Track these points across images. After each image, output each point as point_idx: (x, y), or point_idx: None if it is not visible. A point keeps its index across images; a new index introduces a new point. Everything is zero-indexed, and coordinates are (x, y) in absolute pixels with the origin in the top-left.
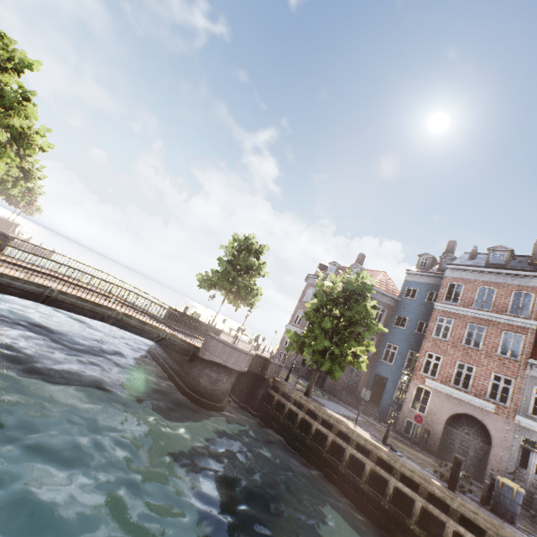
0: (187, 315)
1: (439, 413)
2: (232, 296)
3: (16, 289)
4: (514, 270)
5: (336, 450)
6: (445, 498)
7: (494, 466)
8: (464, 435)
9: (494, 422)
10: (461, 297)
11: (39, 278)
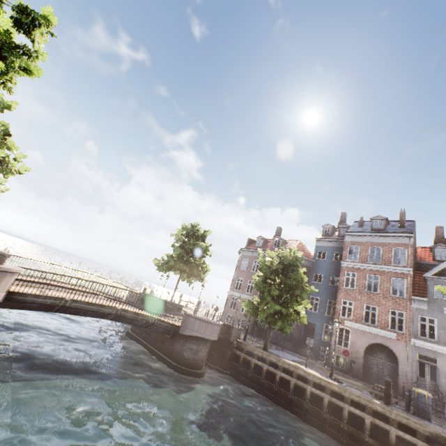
0: (154, 297)
1: (358, 345)
2: (185, 274)
3: (34, 303)
4: (391, 233)
5: (298, 391)
6: (385, 412)
7: (403, 380)
8: (378, 359)
9: (397, 346)
10: (358, 255)
11: (56, 292)
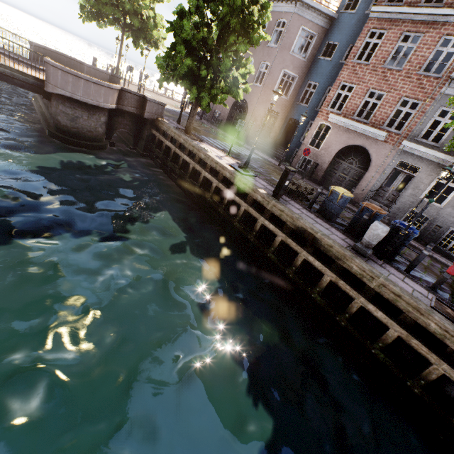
0: (67, 56)
1: (332, 147)
2: (131, 34)
3: None
4: None
5: (198, 176)
6: (264, 203)
7: (362, 187)
8: (347, 164)
9: (379, 150)
10: None
11: None
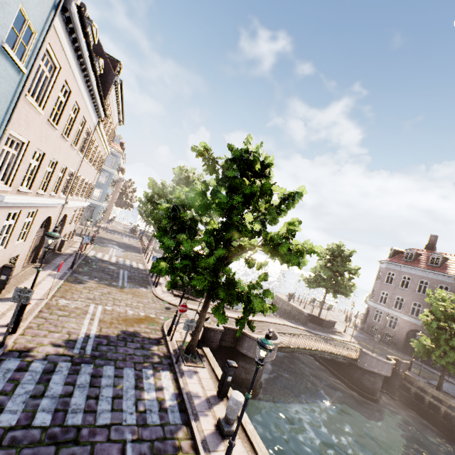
0: (313, 315)
1: None
2: (331, 290)
3: None
4: None
5: None
6: None
7: None
8: None
9: None
10: None
11: (289, 344)
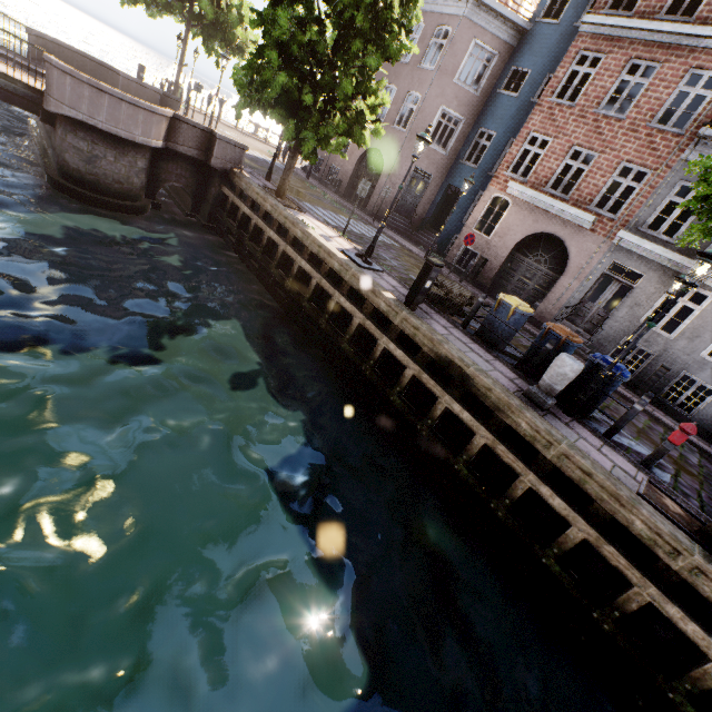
0: (91, 58)
1: (510, 235)
2: (201, 31)
3: None
4: None
5: (291, 266)
6: (389, 314)
7: (552, 301)
8: (533, 263)
9: (583, 244)
10: None
11: None
